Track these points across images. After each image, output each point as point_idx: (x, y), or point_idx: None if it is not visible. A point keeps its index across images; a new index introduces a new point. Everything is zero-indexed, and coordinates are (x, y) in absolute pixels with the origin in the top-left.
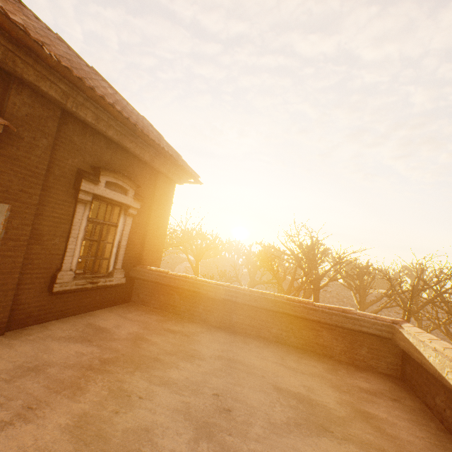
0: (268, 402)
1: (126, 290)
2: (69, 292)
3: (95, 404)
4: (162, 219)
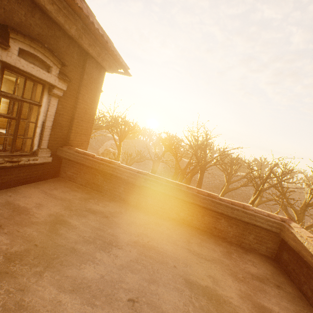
0: (182, 306)
1: (54, 167)
2: None
3: None
4: (91, 105)
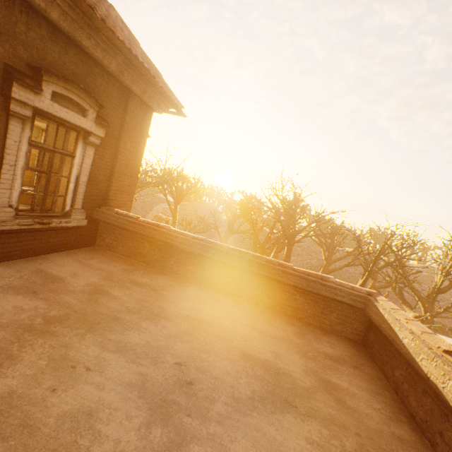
0: (234, 373)
1: (89, 233)
2: (11, 232)
3: (27, 379)
4: (135, 154)
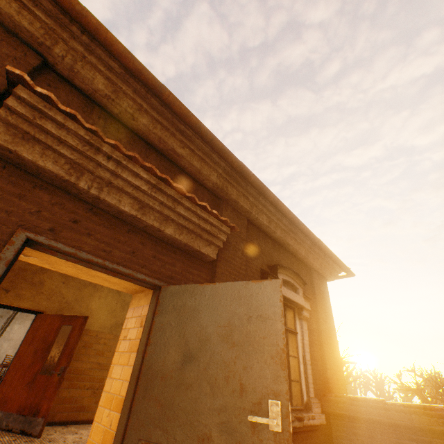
0: None
1: (326, 439)
2: None
3: None
4: (329, 324)
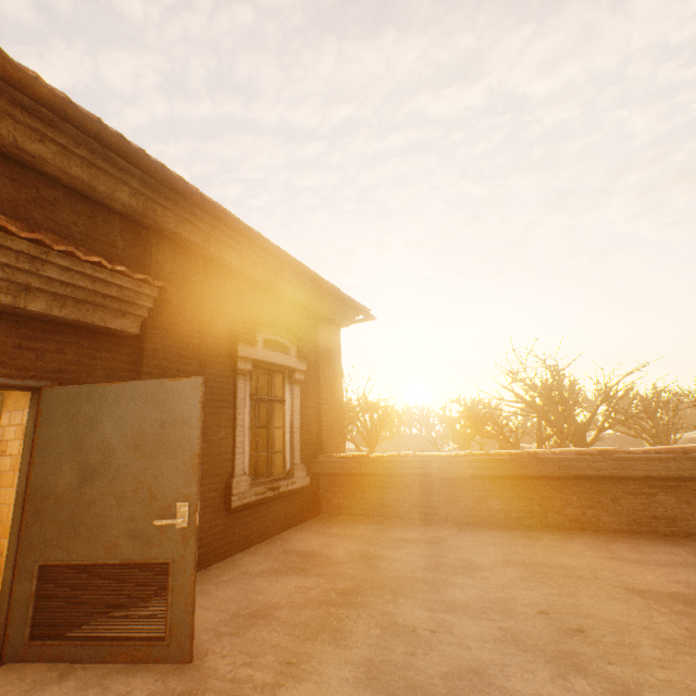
0: (636, 612)
1: (312, 496)
2: (247, 507)
3: (374, 647)
4: (334, 381)
